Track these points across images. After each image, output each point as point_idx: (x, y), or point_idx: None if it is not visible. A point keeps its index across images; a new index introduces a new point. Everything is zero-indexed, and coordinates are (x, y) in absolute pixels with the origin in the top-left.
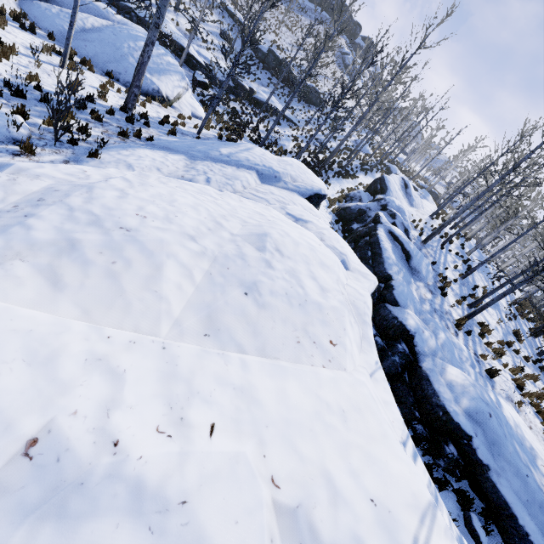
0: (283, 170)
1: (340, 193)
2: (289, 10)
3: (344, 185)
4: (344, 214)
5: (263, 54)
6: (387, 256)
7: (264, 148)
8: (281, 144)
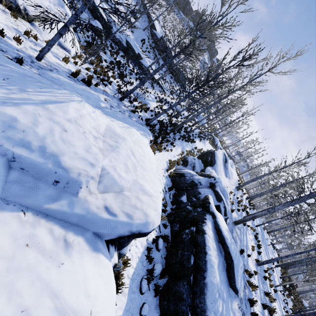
0: (85, 167)
1: (180, 154)
2: (182, 21)
3: (185, 147)
4: (178, 181)
5: (157, 38)
6: (212, 280)
7: (128, 100)
8: (147, 101)
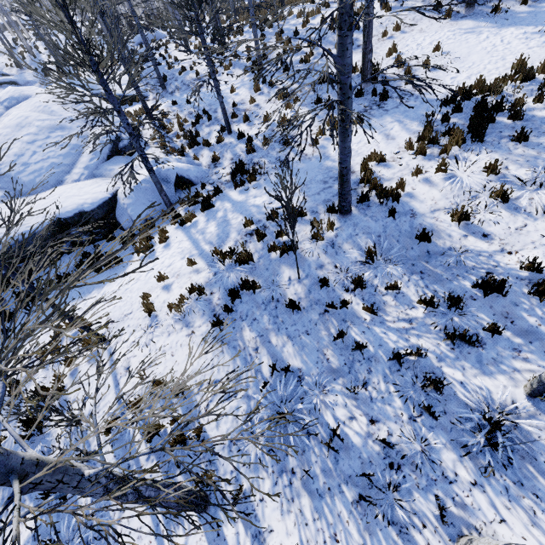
0: None
1: None
2: None
3: None
4: None
5: None
6: None
7: None
8: None
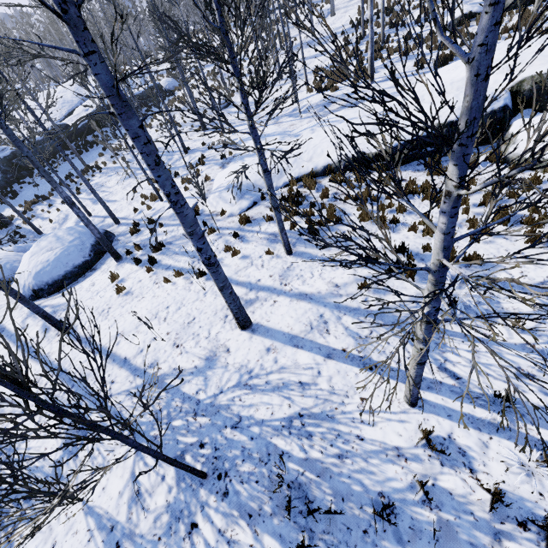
0: None
1: None
2: None
3: None
4: None
5: None
6: None
7: None
8: None
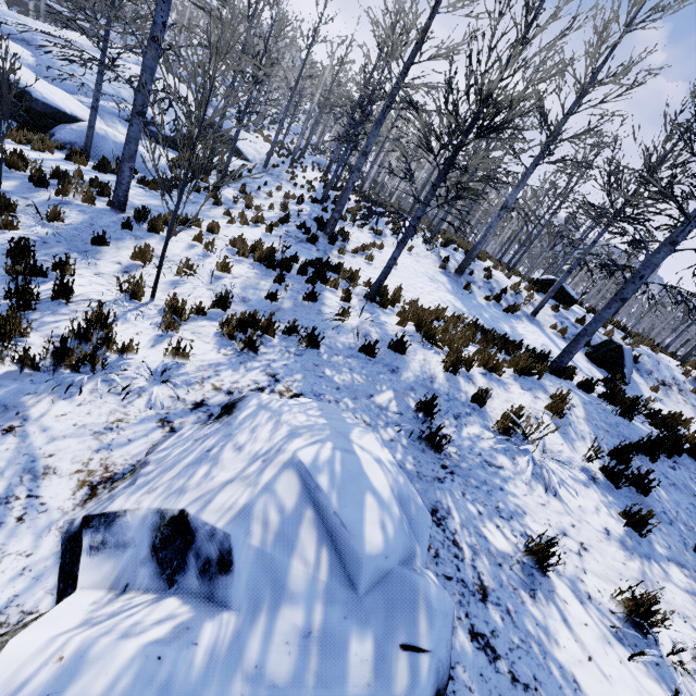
0: None
1: None
2: None
3: None
4: None
5: None
6: None
7: None
8: None
